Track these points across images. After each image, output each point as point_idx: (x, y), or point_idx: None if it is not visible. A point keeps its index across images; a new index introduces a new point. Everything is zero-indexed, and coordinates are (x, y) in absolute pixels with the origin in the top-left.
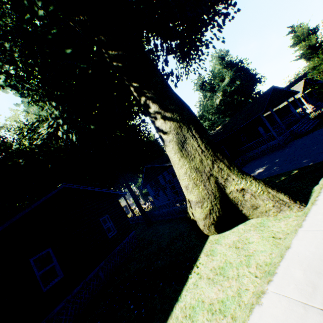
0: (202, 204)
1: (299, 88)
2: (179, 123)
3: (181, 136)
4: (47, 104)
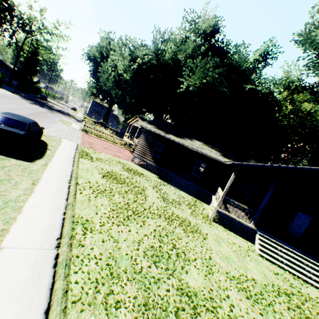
0: None
1: None
2: None
3: None
4: None
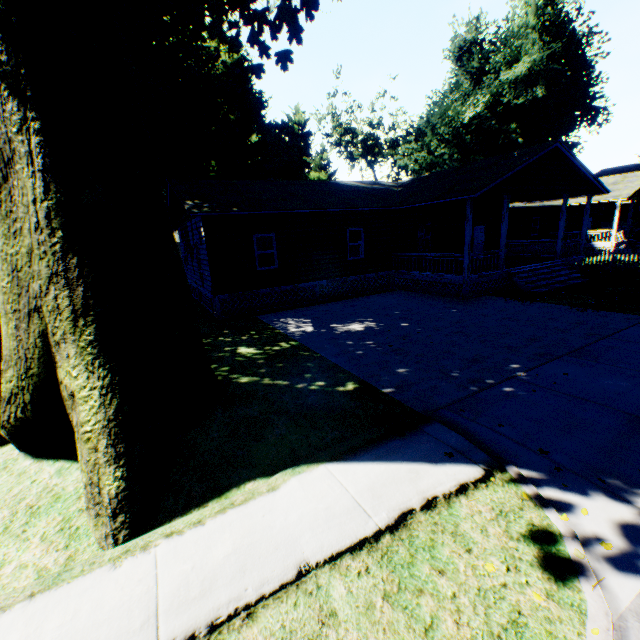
0: (6, 369)
1: (636, 183)
2: None
3: (5, 137)
4: None
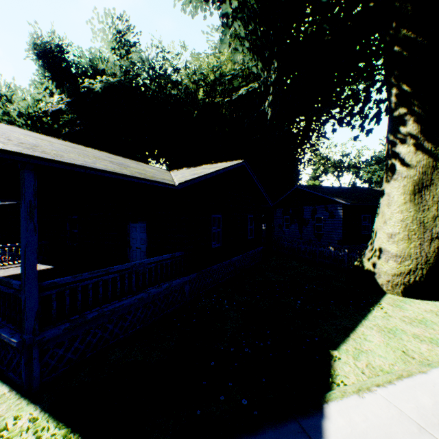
0: (403, 261)
1: None
2: (435, 162)
3: (427, 179)
4: (260, 60)
